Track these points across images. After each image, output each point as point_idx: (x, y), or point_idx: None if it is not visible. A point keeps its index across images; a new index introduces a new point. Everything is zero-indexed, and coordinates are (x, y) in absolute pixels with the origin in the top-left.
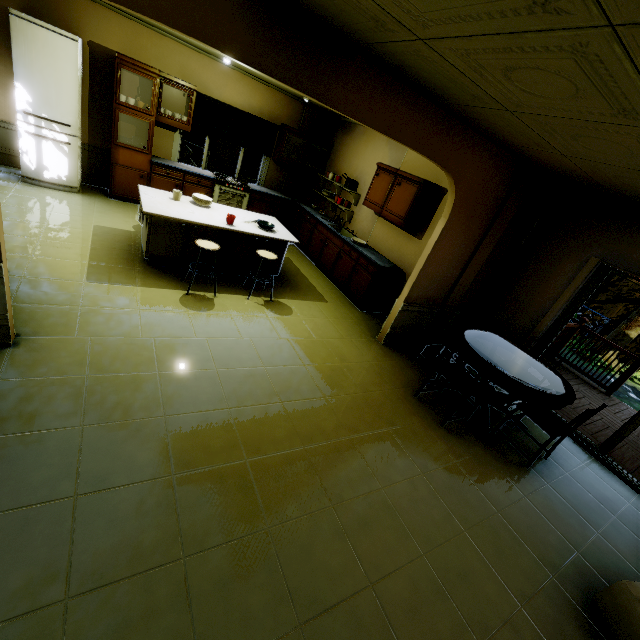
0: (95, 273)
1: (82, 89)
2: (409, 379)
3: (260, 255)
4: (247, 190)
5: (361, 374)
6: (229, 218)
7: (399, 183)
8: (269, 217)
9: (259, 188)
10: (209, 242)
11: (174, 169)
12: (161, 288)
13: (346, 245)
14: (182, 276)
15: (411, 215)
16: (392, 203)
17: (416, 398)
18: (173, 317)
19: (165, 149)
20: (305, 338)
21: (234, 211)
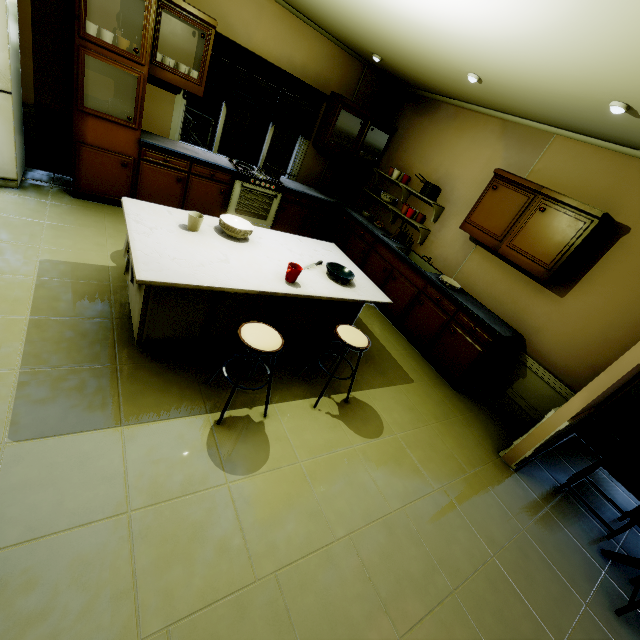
0: (32, 403)
1: (18, 6)
2: (584, 558)
3: (345, 342)
4: (279, 189)
5: (531, 577)
6: (292, 272)
7: (543, 209)
8: (328, 245)
9: (293, 184)
10: (263, 328)
11: (176, 155)
12: (169, 417)
13: (432, 287)
14: (203, 370)
15: (562, 263)
16: (524, 237)
17: (620, 618)
18: (202, 515)
19: (160, 120)
20: (423, 495)
21: (282, 241)
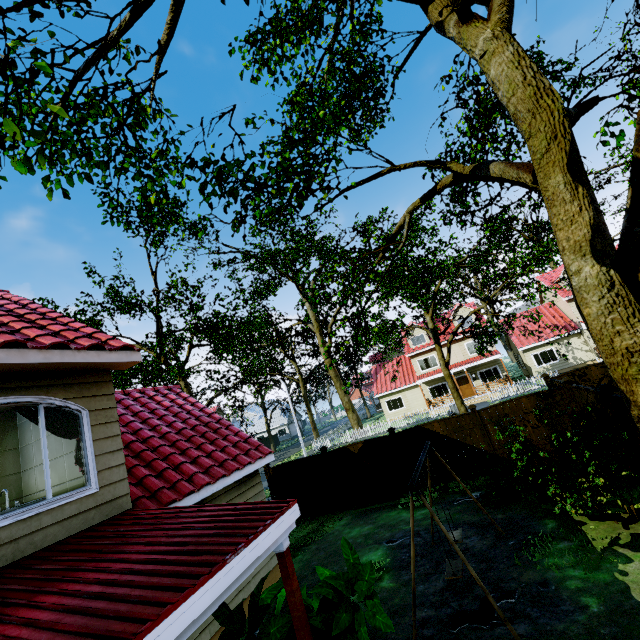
0: None
1: None
2: None
3: None
4: None
5: None
6: None
7: None
8: None
9: None
10: None
11: None
12: None
13: None
14: None
15: None
16: None
17: None
18: None
19: None
20: None
21: None
